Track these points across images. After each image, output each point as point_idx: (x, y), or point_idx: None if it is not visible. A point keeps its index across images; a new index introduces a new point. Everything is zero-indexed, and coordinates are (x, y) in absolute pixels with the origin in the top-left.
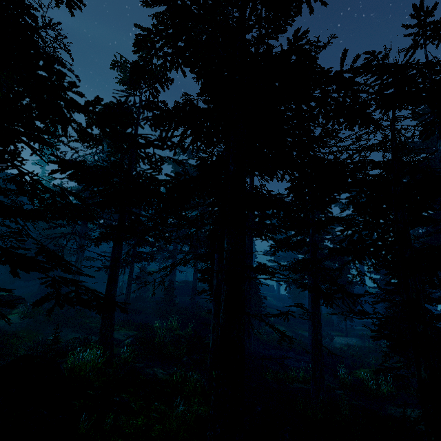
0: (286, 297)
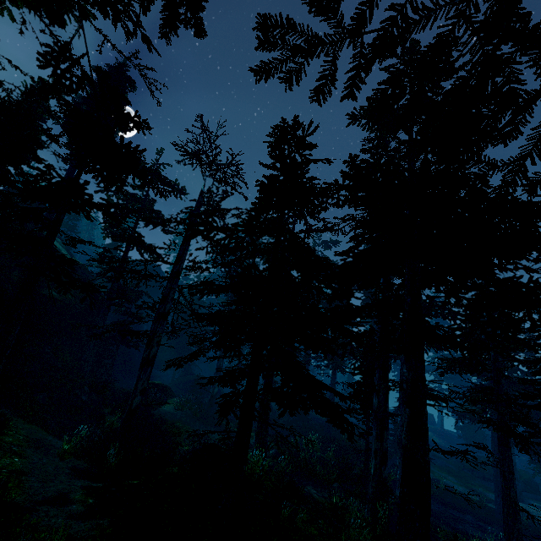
0: (454, 435)
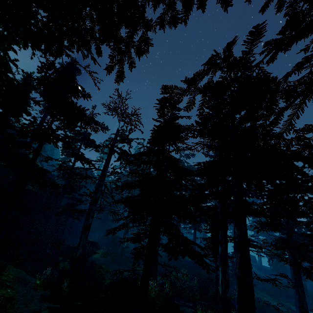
0: (268, 269)
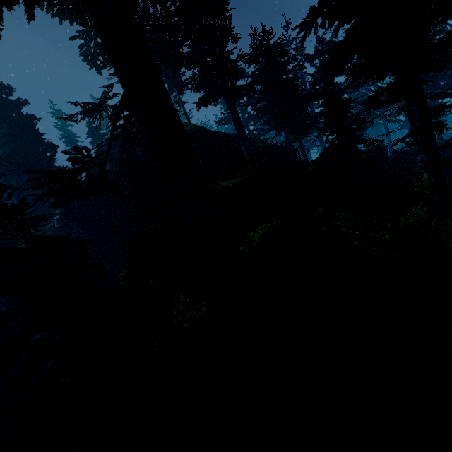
0: None
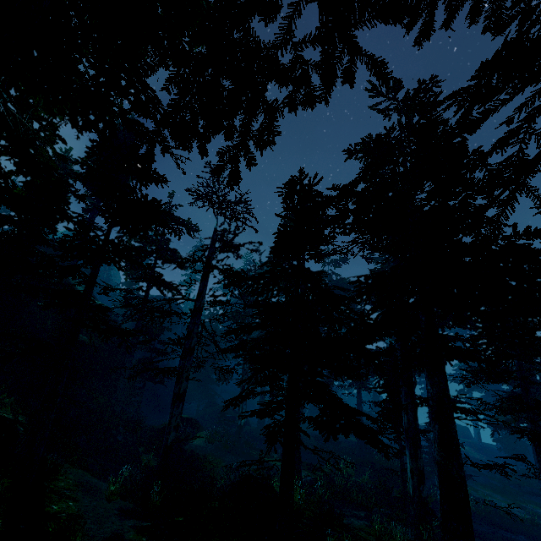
0: (493, 448)
